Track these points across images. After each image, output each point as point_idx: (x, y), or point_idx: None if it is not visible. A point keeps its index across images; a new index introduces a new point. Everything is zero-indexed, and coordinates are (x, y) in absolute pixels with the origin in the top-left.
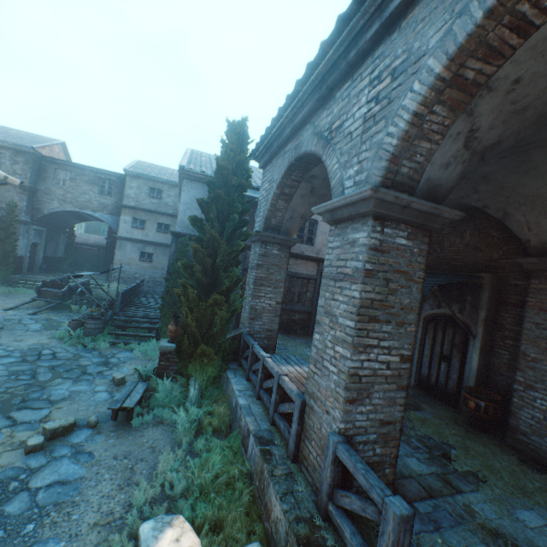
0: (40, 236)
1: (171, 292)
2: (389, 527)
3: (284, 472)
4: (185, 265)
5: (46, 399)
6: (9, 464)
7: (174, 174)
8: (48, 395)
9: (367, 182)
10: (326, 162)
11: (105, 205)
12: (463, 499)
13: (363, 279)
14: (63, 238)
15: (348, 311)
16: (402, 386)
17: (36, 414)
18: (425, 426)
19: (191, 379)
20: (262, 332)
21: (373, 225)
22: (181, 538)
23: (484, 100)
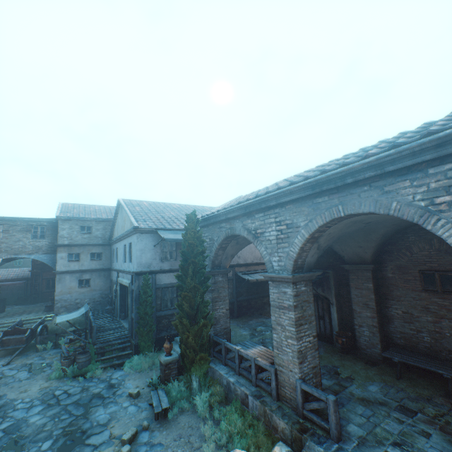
0: None
1: (144, 317)
2: (331, 406)
3: (276, 407)
4: (178, 305)
5: (98, 425)
6: None
7: (97, 210)
8: (96, 421)
9: (286, 267)
10: (258, 247)
11: (39, 247)
12: (348, 390)
13: (294, 309)
14: None
15: (290, 323)
16: (316, 349)
17: (102, 436)
18: (323, 360)
19: (193, 376)
20: (222, 331)
21: (293, 286)
22: None
23: (321, 238)
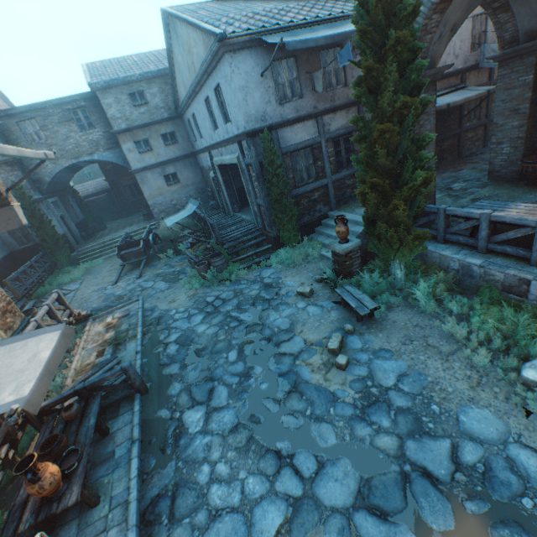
0: (58, 207)
1: (279, 199)
2: None
3: None
4: (365, 157)
5: (280, 331)
6: (344, 381)
7: (138, 63)
8: (275, 327)
9: None
10: None
11: (96, 142)
12: None
13: None
14: (71, 200)
15: None
16: None
17: (295, 343)
18: None
19: (394, 264)
20: None
21: None
22: None
23: None
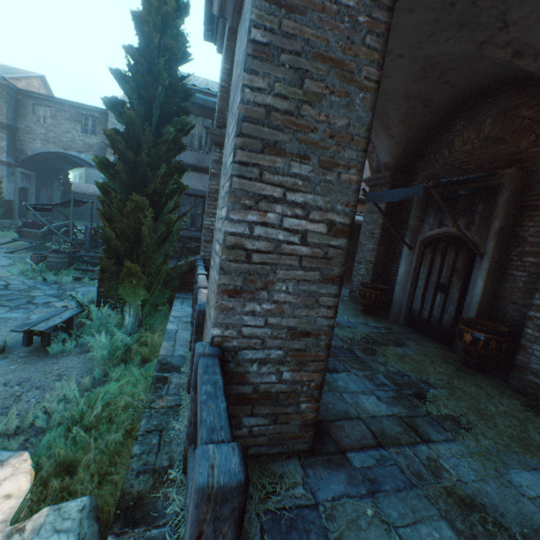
0: (29, 180)
1: None
2: (190, 509)
3: (168, 404)
4: (105, 163)
5: None
6: None
7: None
8: None
9: None
10: None
11: (90, 145)
12: (429, 451)
13: (248, 61)
14: (58, 186)
15: (232, 140)
16: (333, 277)
17: None
18: (402, 362)
19: (126, 305)
20: None
21: None
22: (4, 482)
23: None
